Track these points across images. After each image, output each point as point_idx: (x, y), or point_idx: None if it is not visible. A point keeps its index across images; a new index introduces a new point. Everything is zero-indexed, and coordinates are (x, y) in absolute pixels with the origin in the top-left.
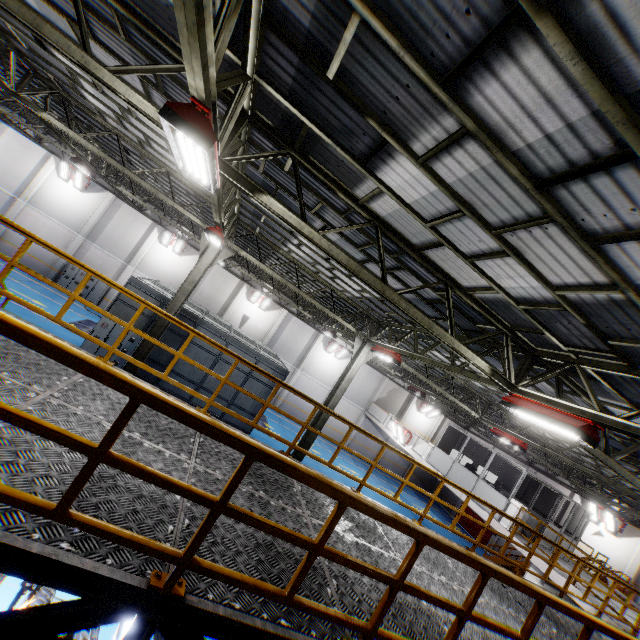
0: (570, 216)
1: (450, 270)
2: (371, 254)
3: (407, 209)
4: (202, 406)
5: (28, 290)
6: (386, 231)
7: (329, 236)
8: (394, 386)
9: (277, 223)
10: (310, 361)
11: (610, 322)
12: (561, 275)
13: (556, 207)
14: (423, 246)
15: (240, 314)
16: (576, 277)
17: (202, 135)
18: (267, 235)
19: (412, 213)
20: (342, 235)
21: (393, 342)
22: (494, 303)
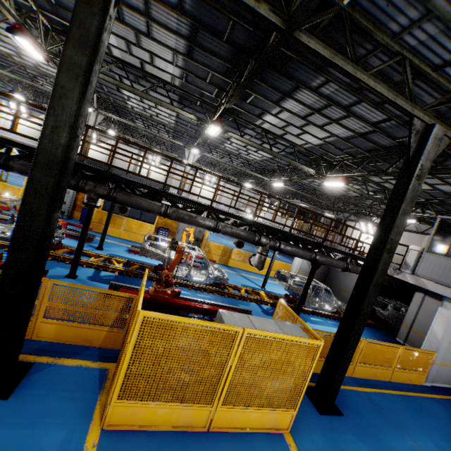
0: (138, 30)
1: (159, 76)
2: (143, 85)
3: (118, 49)
4: (128, 215)
5: (20, 179)
6: (126, 65)
7: (127, 83)
8: (251, 195)
9: (111, 88)
10: (195, 190)
11: (197, 71)
12: (167, 56)
13: (131, 28)
14: (141, 67)
15: (145, 171)
16: (169, 55)
17: (23, 36)
18: (118, 101)
19: (121, 50)
20: (127, 79)
21: (218, 153)
22: (183, 86)
